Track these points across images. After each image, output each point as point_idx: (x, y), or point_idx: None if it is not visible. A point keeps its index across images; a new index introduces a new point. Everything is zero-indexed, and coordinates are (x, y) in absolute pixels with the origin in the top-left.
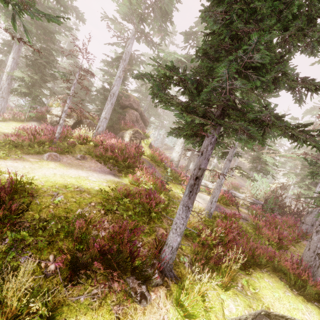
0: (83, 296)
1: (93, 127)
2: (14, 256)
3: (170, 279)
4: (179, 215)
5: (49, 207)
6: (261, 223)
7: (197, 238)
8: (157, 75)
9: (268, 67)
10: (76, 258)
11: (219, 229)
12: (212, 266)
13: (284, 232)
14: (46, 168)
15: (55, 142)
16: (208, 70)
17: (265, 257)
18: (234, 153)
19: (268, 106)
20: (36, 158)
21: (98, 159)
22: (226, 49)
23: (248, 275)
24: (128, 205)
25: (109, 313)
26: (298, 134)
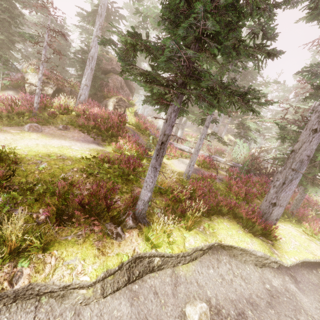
0: (70, 236)
1: (75, 96)
2: (8, 210)
3: (143, 224)
4: (148, 175)
5: (34, 173)
6: (233, 182)
7: (170, 195)
8: (122, 41)
9: (223, 34)
10: (63, 211)
11: (190, 187)
12: (180, 214)
13: (255, 190)
14: (28, 139)
15: (34, 112)
16: (175, 35)
17: (227, 207)
18: (212, 120)
19: (210, 76)
20: (17, 129)
21: (81, 129)
22: (185, 14)
23: (210, 221)
24: (108, 170)
25: (91, 246)
26: (237, 101)
